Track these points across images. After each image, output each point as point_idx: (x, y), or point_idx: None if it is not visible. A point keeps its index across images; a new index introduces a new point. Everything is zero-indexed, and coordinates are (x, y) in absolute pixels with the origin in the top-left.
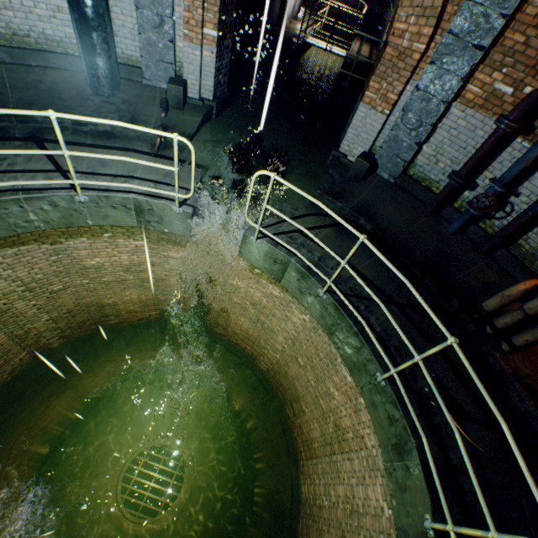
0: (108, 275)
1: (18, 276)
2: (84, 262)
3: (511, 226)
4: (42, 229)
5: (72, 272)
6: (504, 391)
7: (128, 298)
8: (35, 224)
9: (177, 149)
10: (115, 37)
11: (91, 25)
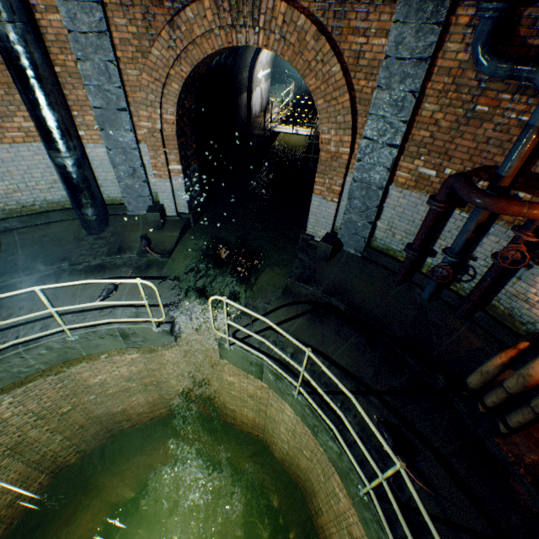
0: (112, 387)
1: (28, 409)
2: (88, 382)
3: (476, 291)
4: (43, 369)
5: (79, 392)
6: (511, 486)
7: (135, 402)
8: (36, 367)
9: (142, 288)
10: (101, 188)
11: (78, 190)
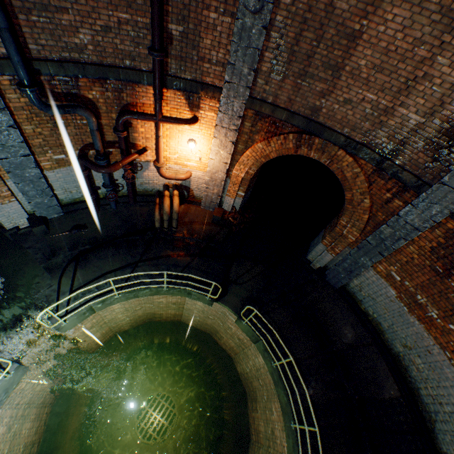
0: (5, 448)
1: None
2: None
3: (130, 193)
4: None
5: None
6: (188, 242)
7: (27, 432)
8: None
9: None
10: None
11: None
